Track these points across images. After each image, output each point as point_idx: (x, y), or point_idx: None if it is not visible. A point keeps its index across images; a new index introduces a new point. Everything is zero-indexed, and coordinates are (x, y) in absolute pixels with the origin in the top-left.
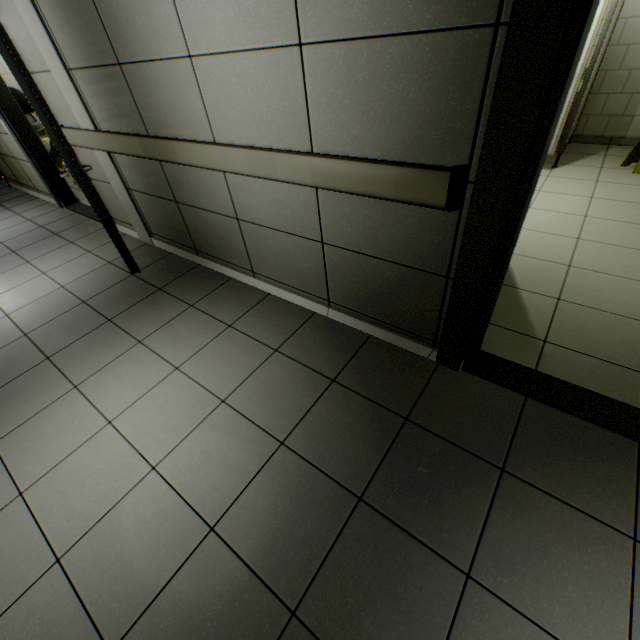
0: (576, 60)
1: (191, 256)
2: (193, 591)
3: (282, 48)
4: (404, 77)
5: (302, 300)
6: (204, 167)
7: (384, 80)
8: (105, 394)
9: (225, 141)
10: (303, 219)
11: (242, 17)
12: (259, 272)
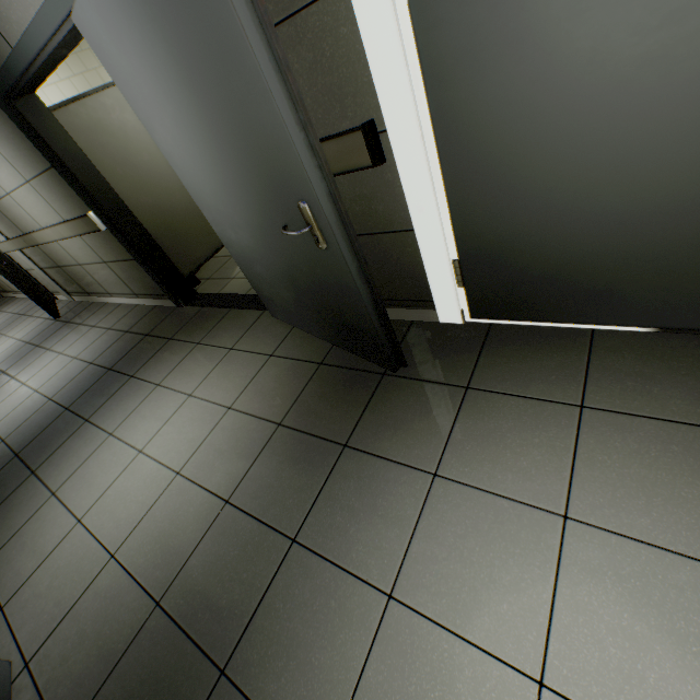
0: (84, 169)
1: (89, 298)
2: (37, 417)
3: (26, 184)
4: (56, 186)
5: (131, 300)
6: (48, 242)
7: (54, 188)
8: (26, 375)
9: (45, 227)
10: (92, 253)
11: (9, 176)
12: (111, 292)
